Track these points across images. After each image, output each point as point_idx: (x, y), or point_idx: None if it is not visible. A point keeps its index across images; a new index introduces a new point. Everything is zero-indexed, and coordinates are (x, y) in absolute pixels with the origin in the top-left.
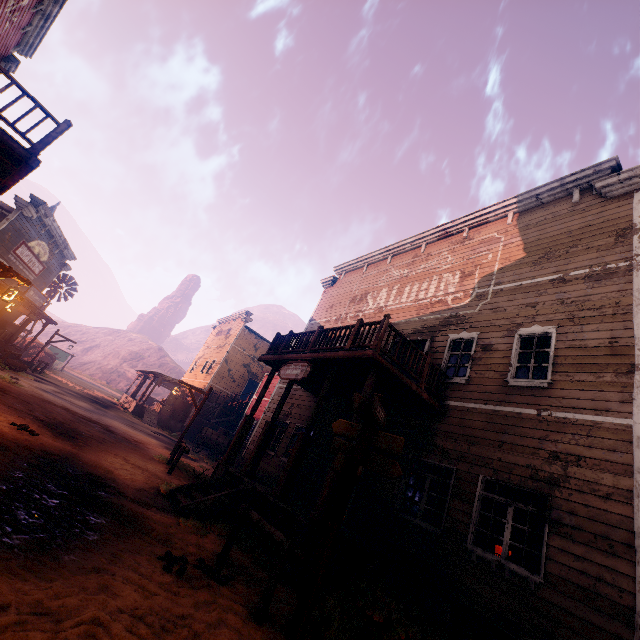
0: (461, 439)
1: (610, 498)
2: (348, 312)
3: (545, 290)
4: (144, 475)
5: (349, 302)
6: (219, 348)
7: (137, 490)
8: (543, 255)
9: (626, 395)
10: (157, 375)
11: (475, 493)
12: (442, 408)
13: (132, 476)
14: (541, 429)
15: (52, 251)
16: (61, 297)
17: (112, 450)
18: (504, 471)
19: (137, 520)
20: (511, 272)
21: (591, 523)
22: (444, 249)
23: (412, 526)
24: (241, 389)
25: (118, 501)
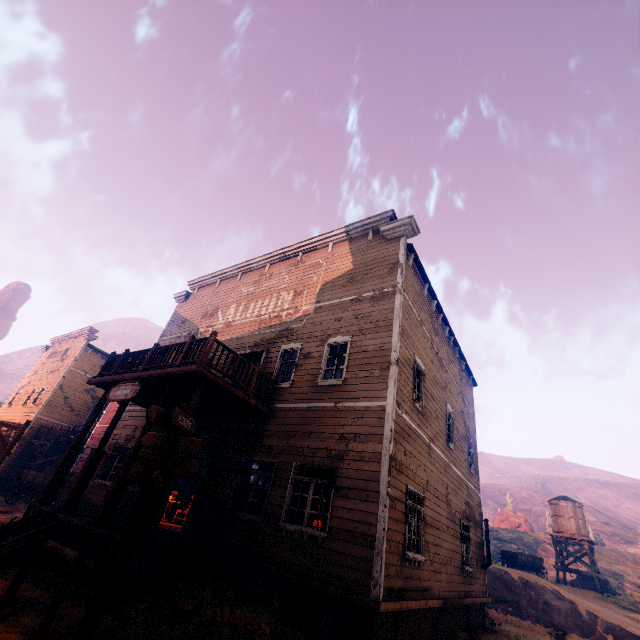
0: (283, 435)
1: (370, 461)
2: (199, 327)
3: (347, 308)
4: None
5: (201, 317)
6: (52, 373)
7: None
8: (348, 280)
9: (385, 385)
10: None
11: (289, 478)
12: (270, 411)
13: None
14: (336, 417)
15: None
16: None
17: None
18: (310, 456)
19: None
20: (328, 292)
21: (359, 482)
22: (284, 270)
23: (240, 520)
24: (83, 418)
25: None
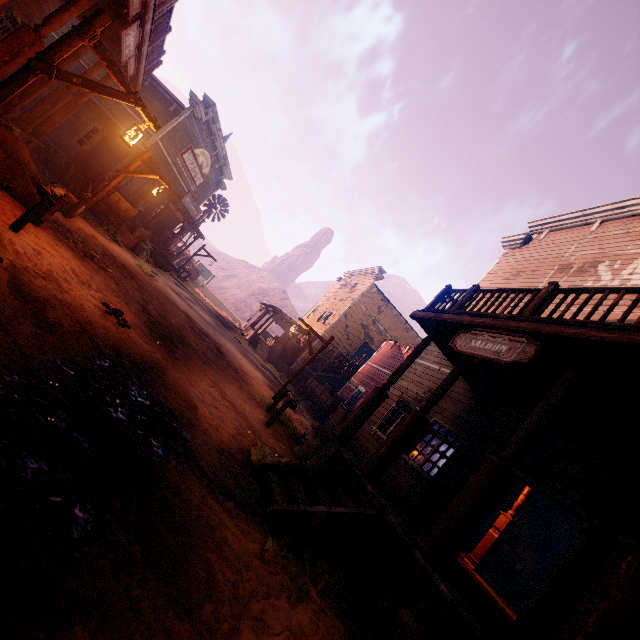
0: None
1: None
2: None
3: None
4: (236, 423)
5: (554, 271)
6: (341, 301)
7: (218, 452)
8: None
9: None
10: (277, 311)
11: None
12: None
13: (220, 422)
14: None
15: (213, 165)
16: (214, 217)
17: (211, 374)
18: None
19: (189, 543)
20: None
21: None
22: None
23: None
24: (353, 349)
25: (176, 477)
